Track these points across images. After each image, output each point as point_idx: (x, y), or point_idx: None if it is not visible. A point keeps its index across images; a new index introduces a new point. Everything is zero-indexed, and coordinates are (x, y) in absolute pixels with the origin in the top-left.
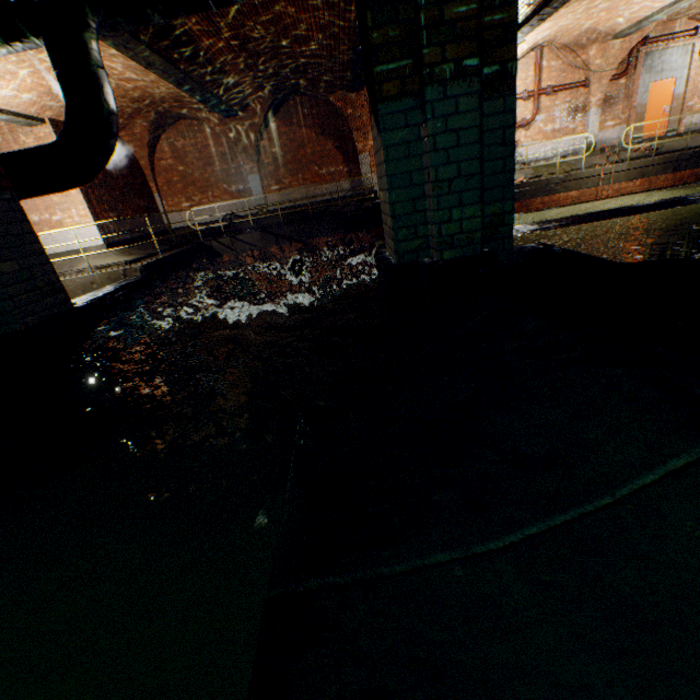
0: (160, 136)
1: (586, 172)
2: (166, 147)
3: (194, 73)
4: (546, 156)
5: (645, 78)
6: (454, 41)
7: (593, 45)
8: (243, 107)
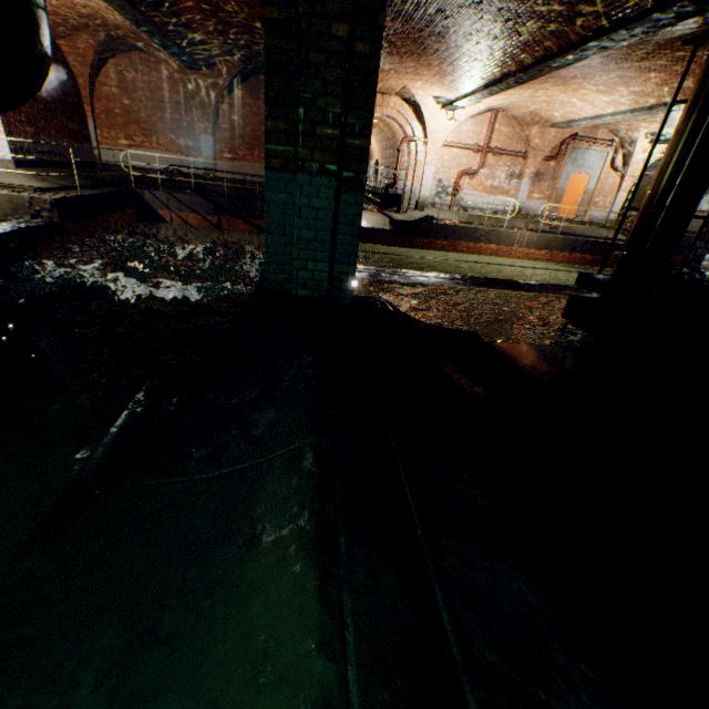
0: (108, 59)
1: (507, 232)
2: (114, 73)
3: (156, 19)
4: (482, 207)
5: (569, 167)
6: (322, 150)
7: (535, 126)
8: (209, 64)
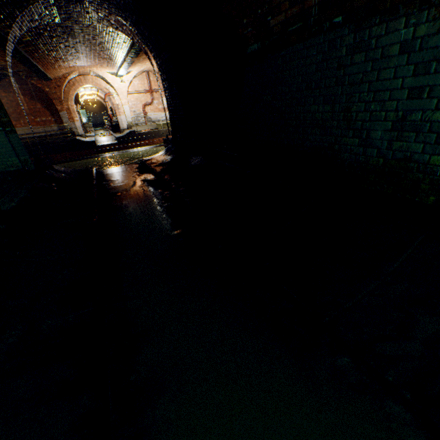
0: None
1: None
2: None
3: None
4: (163, 119)
5: None
6: None
7: None
8: None
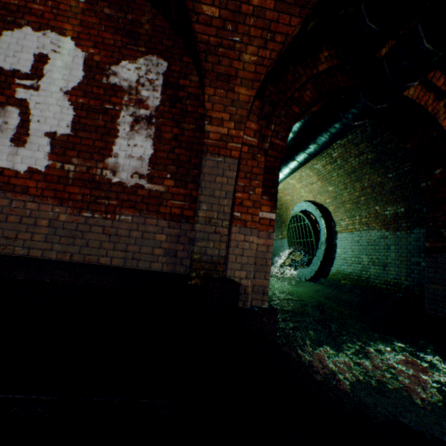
0: None
1: None
2: None
3: None
4: None
5: None
6: None
7: None
8: None
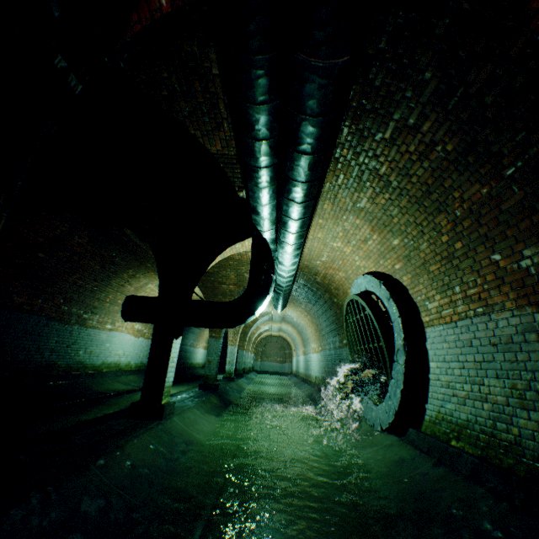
0: None
1: None
2: None
3: None
4: None
5: None
6: None
7: None
8: None
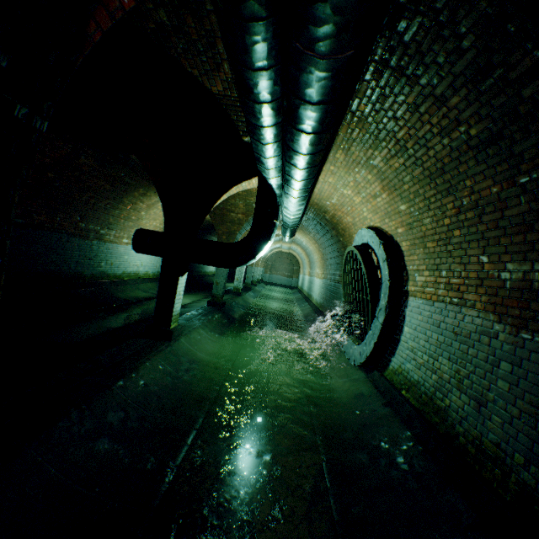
0: None
1: None
2: None
3: None
4: None
5: None
6: None
7: None
8: None
